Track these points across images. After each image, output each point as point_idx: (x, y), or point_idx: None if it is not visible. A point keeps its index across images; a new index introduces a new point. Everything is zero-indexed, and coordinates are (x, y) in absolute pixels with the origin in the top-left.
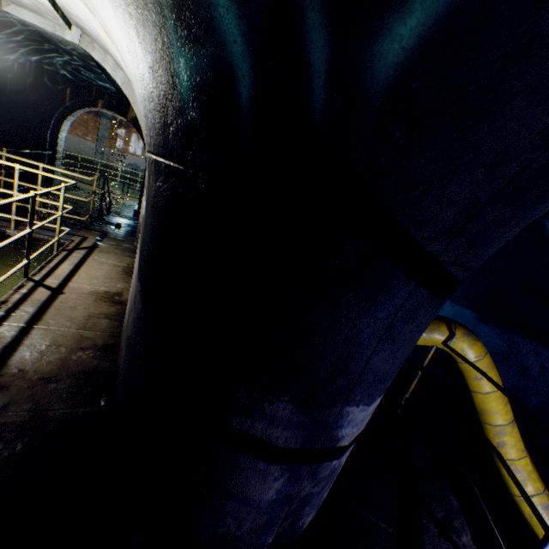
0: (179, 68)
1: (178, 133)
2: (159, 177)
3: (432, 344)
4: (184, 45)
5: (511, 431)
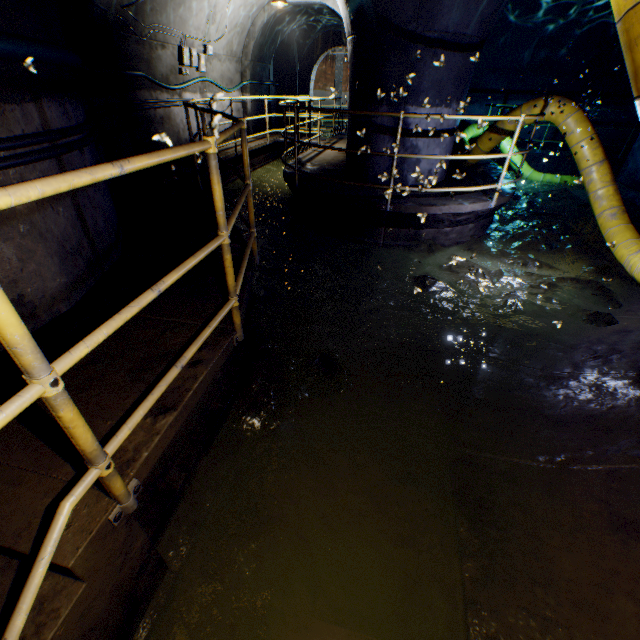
0: (347, 7)
1: (350, 27)
2: (348, 46)
3: (535, 119)
4: (347, 1)
5: (597, 170)
